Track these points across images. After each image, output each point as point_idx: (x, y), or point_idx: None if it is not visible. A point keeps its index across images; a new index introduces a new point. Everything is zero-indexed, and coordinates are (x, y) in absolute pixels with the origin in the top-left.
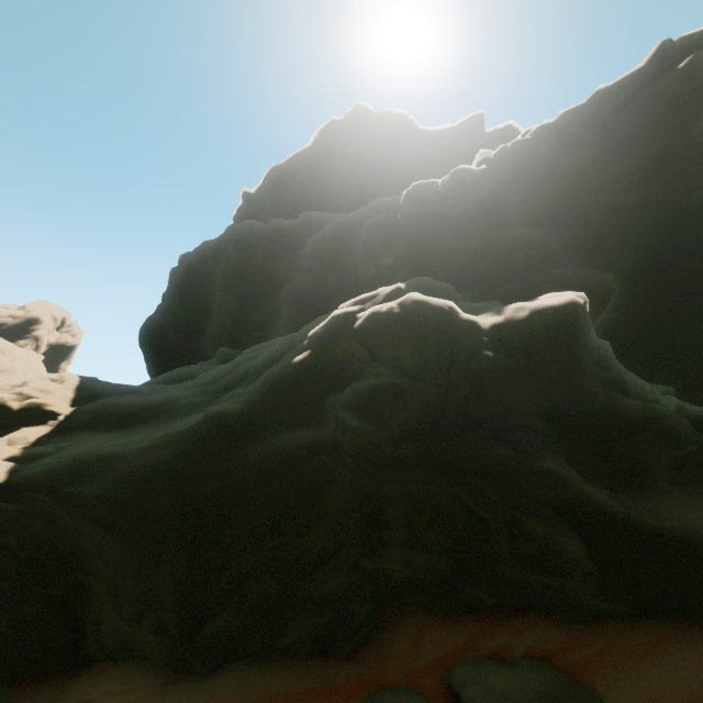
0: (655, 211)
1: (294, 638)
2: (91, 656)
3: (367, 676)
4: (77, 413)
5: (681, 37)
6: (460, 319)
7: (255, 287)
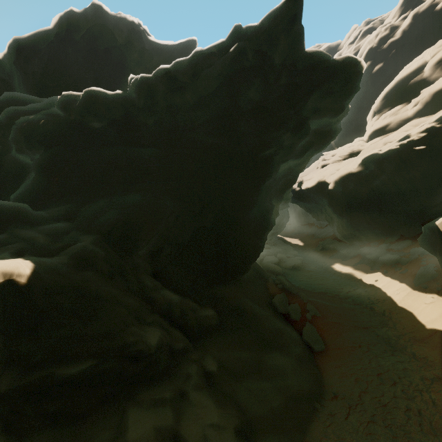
0: (217, 154)
1: None
2: None
3: None
4: None
5: (247, 26)
6: None
7: None
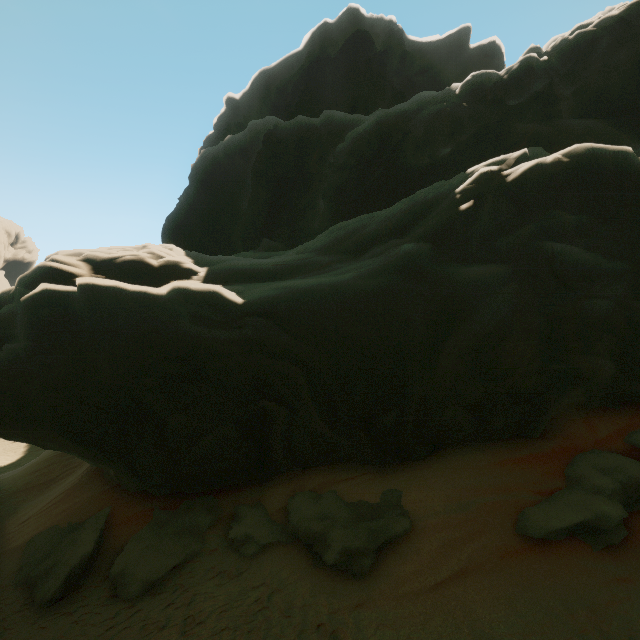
0: None
1: (503, 424)
2: (276, 468)
3: (565, 445)
4: (213, 271)
5: None
6: (639, 161)
7: (289, 182)
